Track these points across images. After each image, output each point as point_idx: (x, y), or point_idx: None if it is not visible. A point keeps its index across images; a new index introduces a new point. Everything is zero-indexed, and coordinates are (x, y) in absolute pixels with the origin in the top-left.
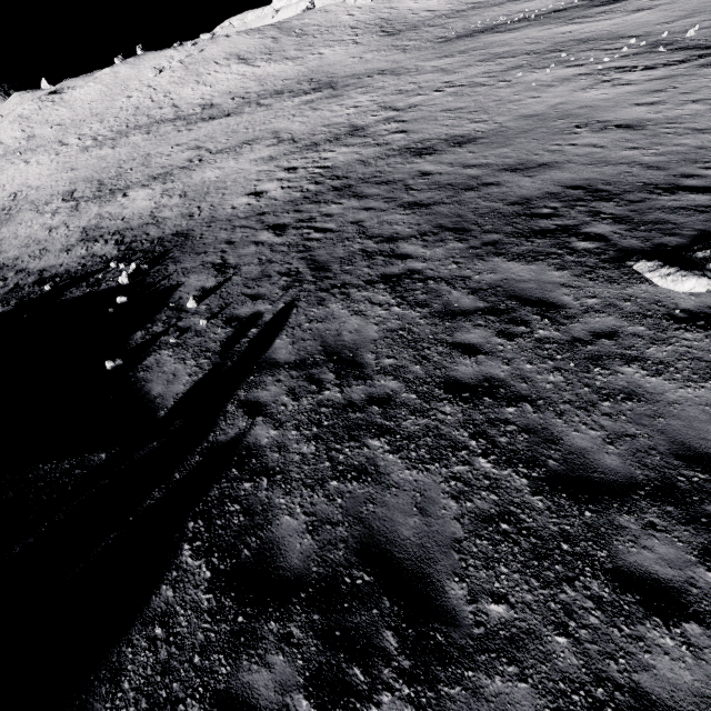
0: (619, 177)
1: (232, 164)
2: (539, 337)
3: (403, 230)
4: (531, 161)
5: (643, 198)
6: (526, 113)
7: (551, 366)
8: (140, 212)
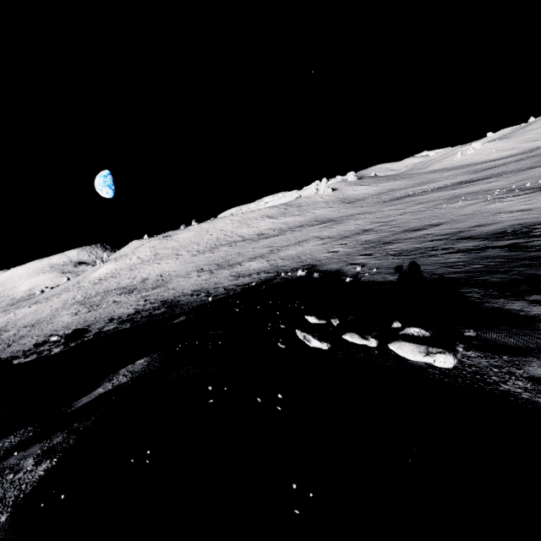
0: (534, 221)
1: (301, 248)
2: None
3: (440, 244)
4: (483, 224)
5: None
6: (462, 214)
7: None
8: (263, 266)
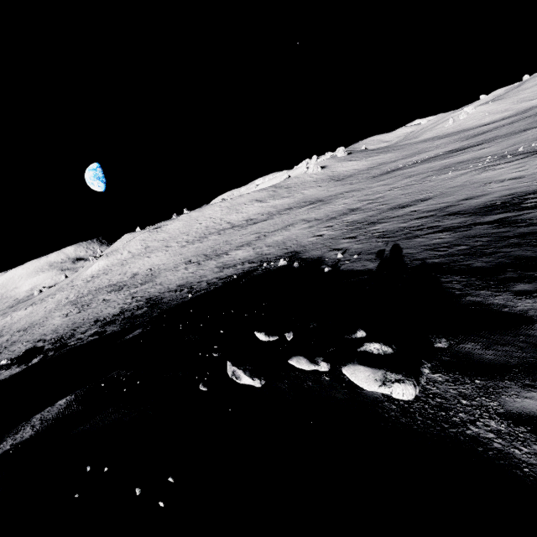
0: (526, 190)
1: (288, 233)
2: (534, 223)
3: (426, 222)
4: (472, 196)
5: None
6: (451, 186)
7: None
8: (248, 255)
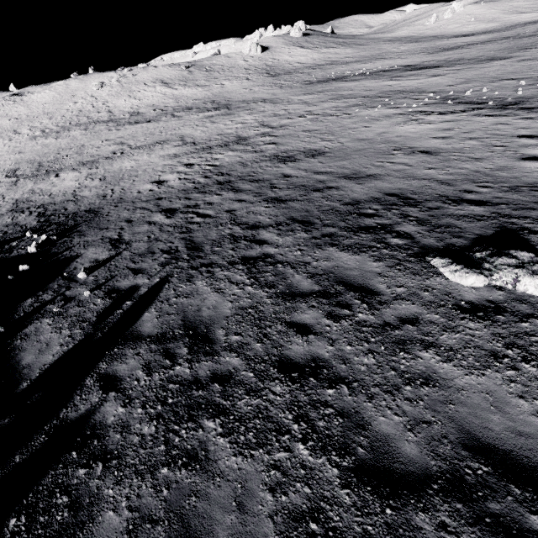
0: (422, 189)
1: (145, 158)
2: (358, 320)
3: (264, 220)
4: (362, 172)
5: (438, 206)
6: (360, 137)
7: (366, 348)
8: (65, 190)
